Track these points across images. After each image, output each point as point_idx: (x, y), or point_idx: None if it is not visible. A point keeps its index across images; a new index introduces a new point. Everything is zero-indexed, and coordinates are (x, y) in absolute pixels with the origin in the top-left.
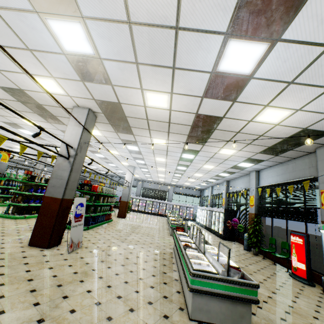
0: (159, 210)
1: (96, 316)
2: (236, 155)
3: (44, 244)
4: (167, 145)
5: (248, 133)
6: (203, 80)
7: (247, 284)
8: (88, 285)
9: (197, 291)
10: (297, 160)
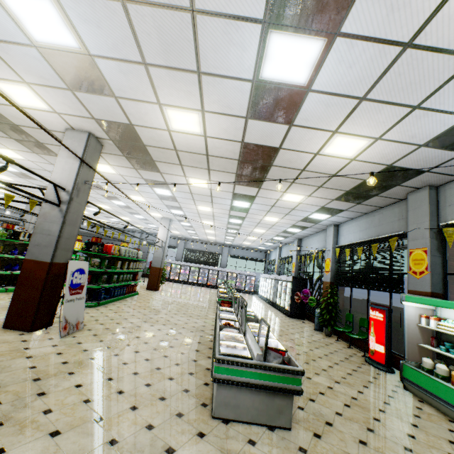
0: (208, 279)
1: (81, 417)
2: (306, 203)
3: (25, 325)
4: (210, 187)
5: (317, 172)
6: (243, 92)
7: (288, 371)
8: (80, 378)
9: (222, 381)
10: (385, 210)
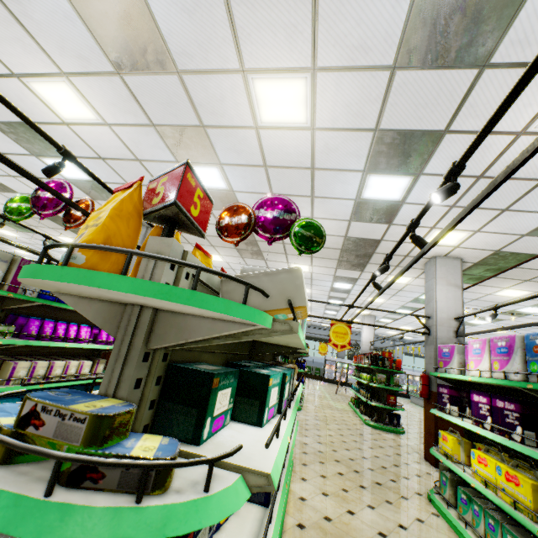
0: None
1: None
2: None
3: None
4: (519, 296)
5: None
6: None
7: None
8: None
9: None
10: None
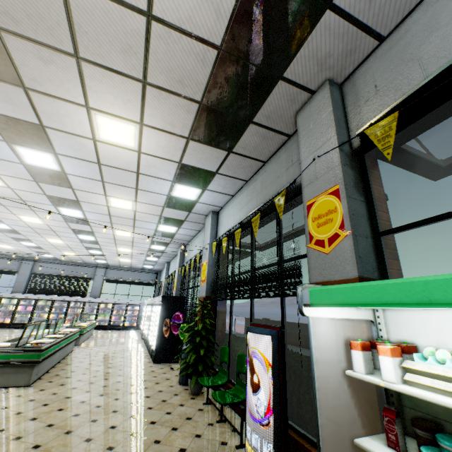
0: (66, 317)
1: None
2: (149, 152)
3: None
4: None
5: None
6: None
7: None
8: None
9: None
10: (269, 165)
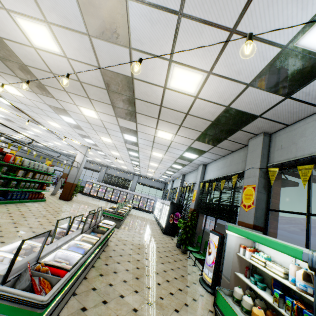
0: (119, 198)
1: None
2: (176, 141)
3: None
4: (100, 118)
5: (173, 109)
6: None
7: (23, 301)
8: None
9: None
10: (235, 154)
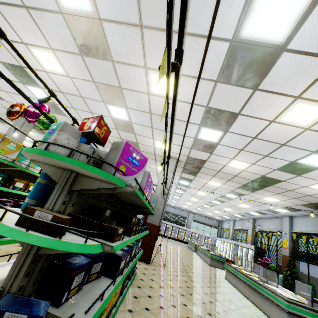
0: (178, 235)
1: None
2: (277, 203)
3: (146, 260)
4: (219, 186)
5: (298, 192)
6: (282, 163)
7: None
8: (206, 298)
9: (293, 313)
10: None
